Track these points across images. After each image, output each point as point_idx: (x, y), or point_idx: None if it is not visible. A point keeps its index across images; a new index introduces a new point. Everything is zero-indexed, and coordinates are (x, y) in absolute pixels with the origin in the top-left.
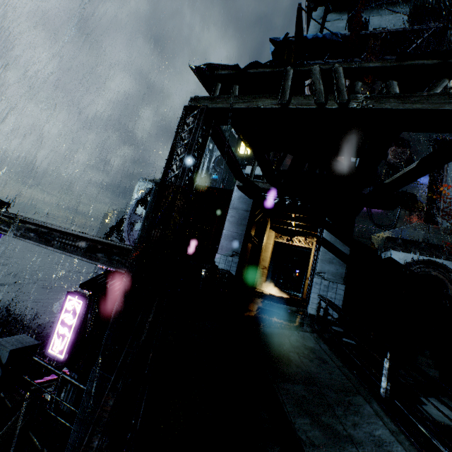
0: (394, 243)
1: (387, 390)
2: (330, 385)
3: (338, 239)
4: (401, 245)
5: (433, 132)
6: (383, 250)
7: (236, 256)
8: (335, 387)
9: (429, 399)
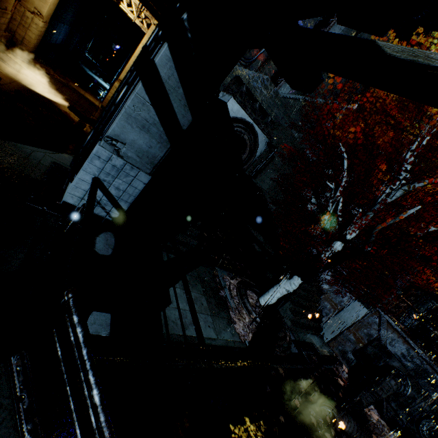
0: (238, 87)
1: None
2: None
3: (183, 89)
4: (243, 96)
5: None
6: (225, 89)
7: None
8: None
9: (177, 286)
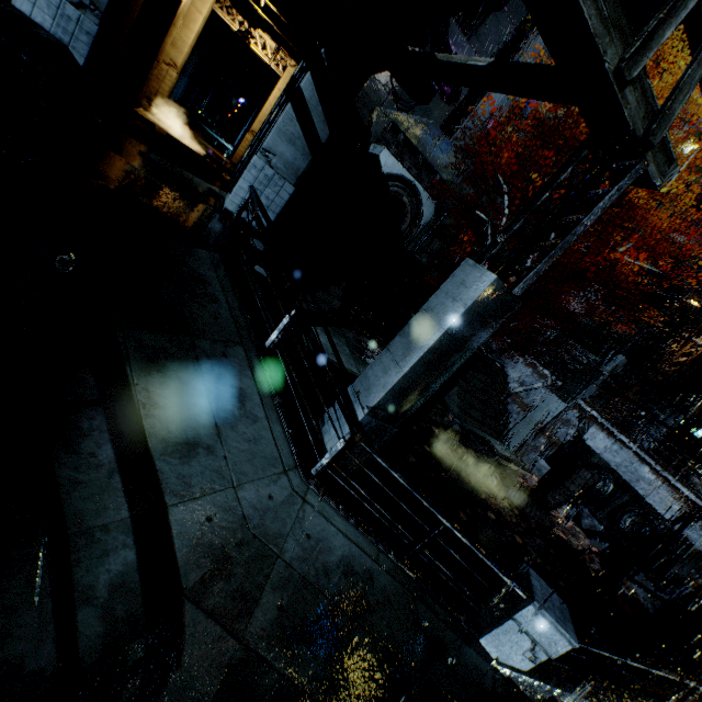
0: (395, 137)
1: (274, 342)
2: (208, 334)
3: (322, 108)
4: (399, 146)
5: (541, 33)
6: (376, 140)
7: (91, 15)
8: (214, 336)
9: (318, 329)
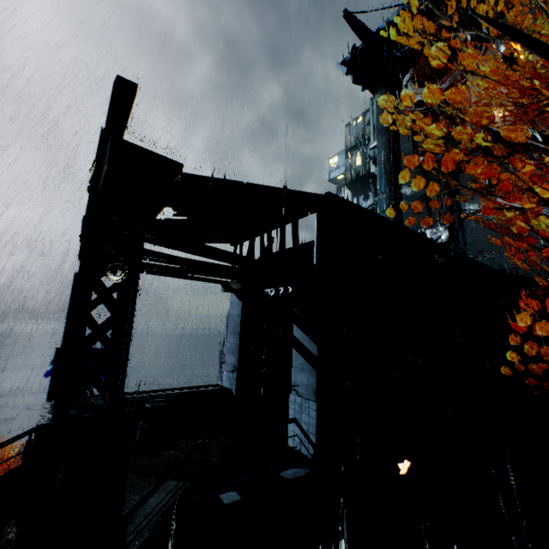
0: None
1: None
2: None
3: (306, 335)
4: None
5: None
6: None
7: (235, 372)
8: None
9: None
